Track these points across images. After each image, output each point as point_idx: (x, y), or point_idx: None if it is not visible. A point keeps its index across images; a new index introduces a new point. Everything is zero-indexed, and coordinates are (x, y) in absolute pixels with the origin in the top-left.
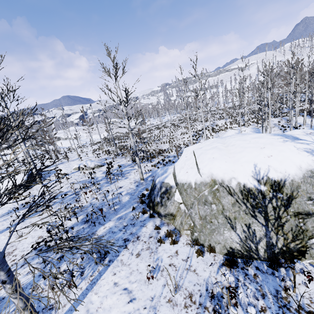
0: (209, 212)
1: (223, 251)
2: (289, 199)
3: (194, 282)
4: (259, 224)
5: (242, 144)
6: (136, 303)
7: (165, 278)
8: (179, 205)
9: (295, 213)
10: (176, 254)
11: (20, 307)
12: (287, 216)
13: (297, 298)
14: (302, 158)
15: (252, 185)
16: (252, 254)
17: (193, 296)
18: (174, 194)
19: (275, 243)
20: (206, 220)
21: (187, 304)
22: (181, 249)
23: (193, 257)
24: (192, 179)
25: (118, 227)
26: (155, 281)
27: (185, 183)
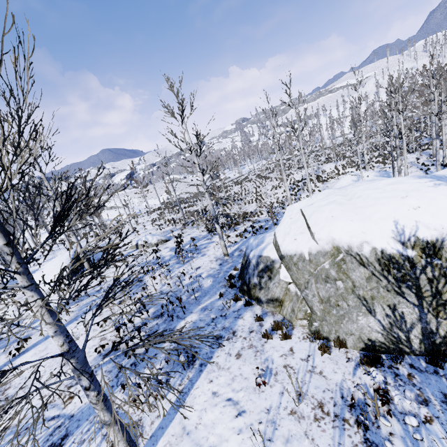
0: (334, 291)
1: (358, 345)
2: None
3: (323, 388)
4: (409, 305)
5: (373, 194)
6: (247, 417)
7: (281, 384)
8: (288, 286)
9: None
10: (292, 352)
11: (107, 420)
12: None
13: None
14: None
15: (395, 250)
16: (402, 347)
17: (324, 406)
18: (278, 271)
19: (436, 330)
20: (330, 303)
21: (318, 416)
22: (297, 346)
23: (315, 356)
24: (304, 248)
25: (204, 321)
26: (269, 389)
27: (294, 254)
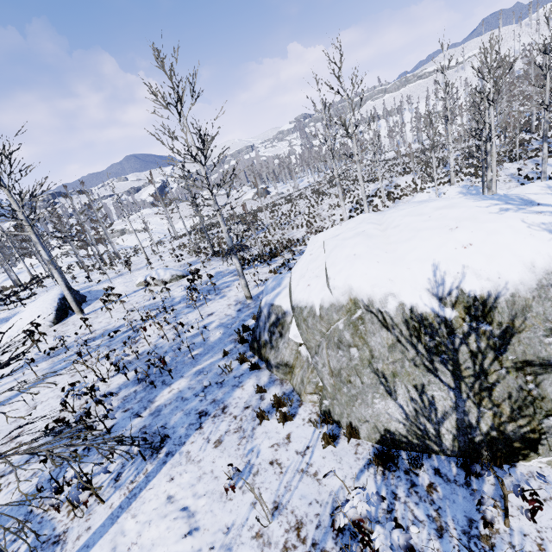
0: (346, 362)
1: (374, 436)
2: (505, 335)
3: (310, 499)
4: (442, 387)
5: (414, 223)
6: (198, 538)
7: (257, 489)
8: (298, 348)
9: (518, 363)
10: (287, 441)
11: None
12: (501, 370)
13: (511, 539)
14: (538, 246)
15: (428, 307)
16: (429, 443)
17: (304, 527)
18: (289, 327)
19: (476, 423)
20: (341, 378)
21: (289, 543)
22: (298, 432)
23: (316, 448)
24: (316, 299)
25: (193, 390)
26: (239, 495)
27: (305, 306)
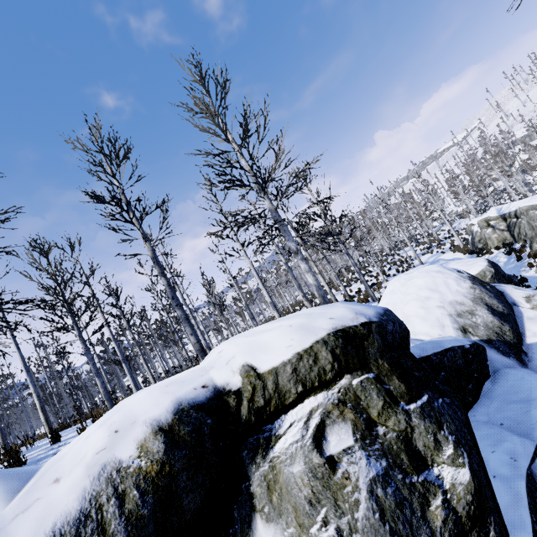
0: None
1: None
2: None
3: None
4: None
5: None
6: None
7: None
8: None
9: None
10: None
11: None
12: None
13: None
14: None
15: None
16: None
17: None
18: None
19: None
20: None
21: None
22: None
23: None
24: None
25: None
26: None
27: None
